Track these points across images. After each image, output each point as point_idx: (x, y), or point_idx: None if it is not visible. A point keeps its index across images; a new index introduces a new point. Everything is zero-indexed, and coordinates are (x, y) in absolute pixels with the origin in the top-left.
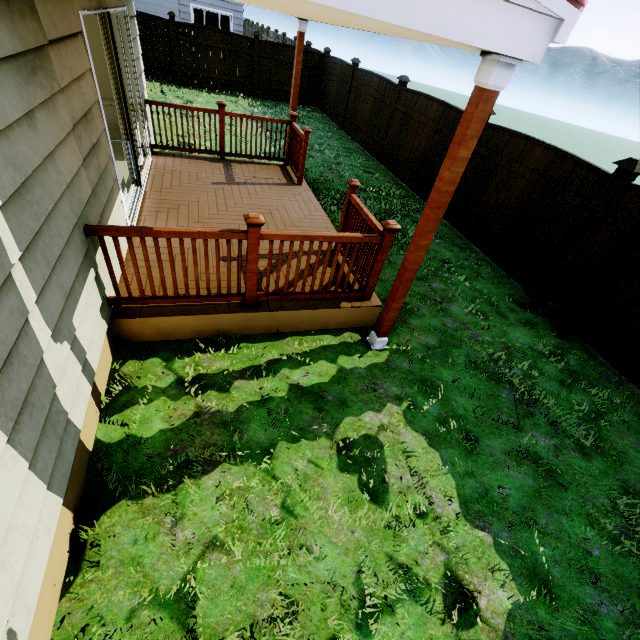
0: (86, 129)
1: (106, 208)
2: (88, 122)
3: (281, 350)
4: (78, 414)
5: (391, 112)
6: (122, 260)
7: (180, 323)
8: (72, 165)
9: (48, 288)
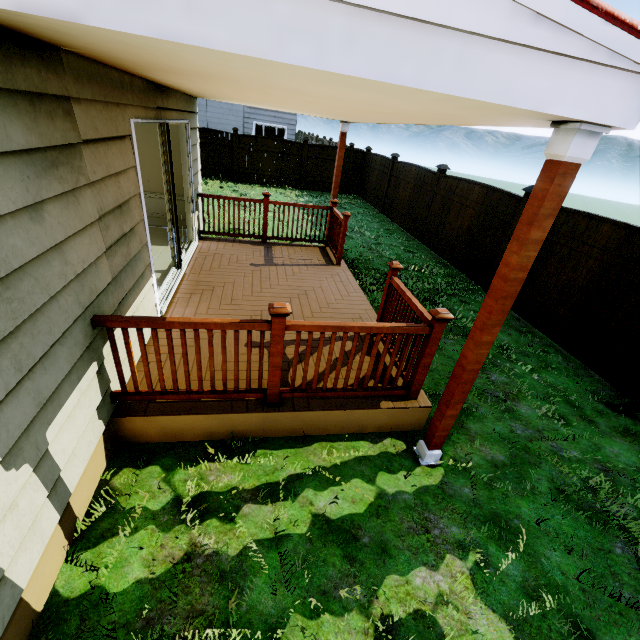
0: (118, 219)
1: (130, 294)
2: (122, 213)
3: (306, 461)
4: (25, 564)
5: (431, 196)
6: (130, 352)
7: (189, 423)
8: (89, 255)
9: (13, 399)
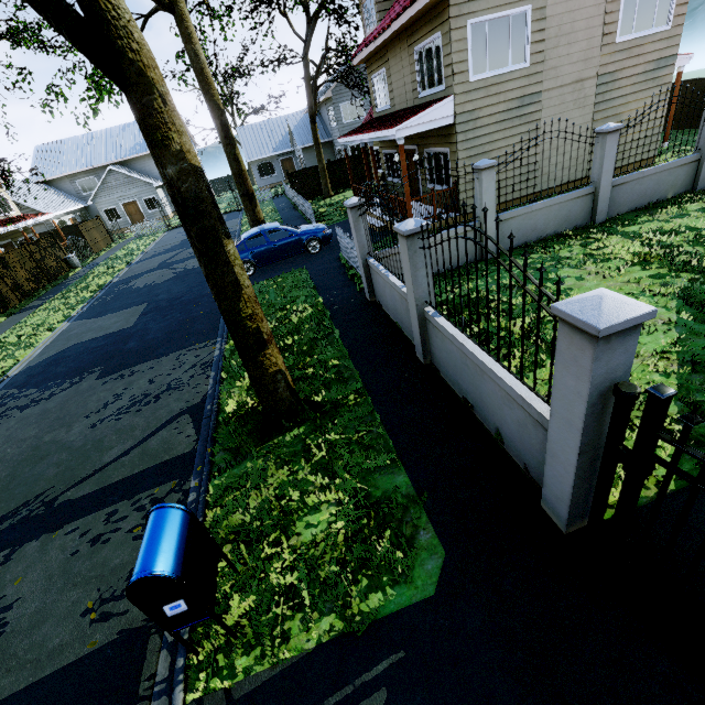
0: None
1: None
2: None
3: None
4: None
5: None
6: None
7: None
8: None
9: None
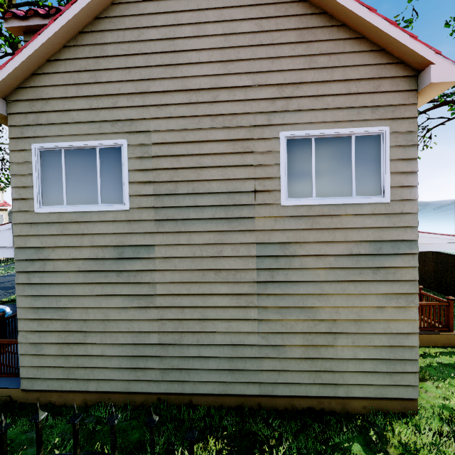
0: None
1: None
2: None
3: (421, 351)
4: None
5: None
6: None
7: None
8: None
9: None
